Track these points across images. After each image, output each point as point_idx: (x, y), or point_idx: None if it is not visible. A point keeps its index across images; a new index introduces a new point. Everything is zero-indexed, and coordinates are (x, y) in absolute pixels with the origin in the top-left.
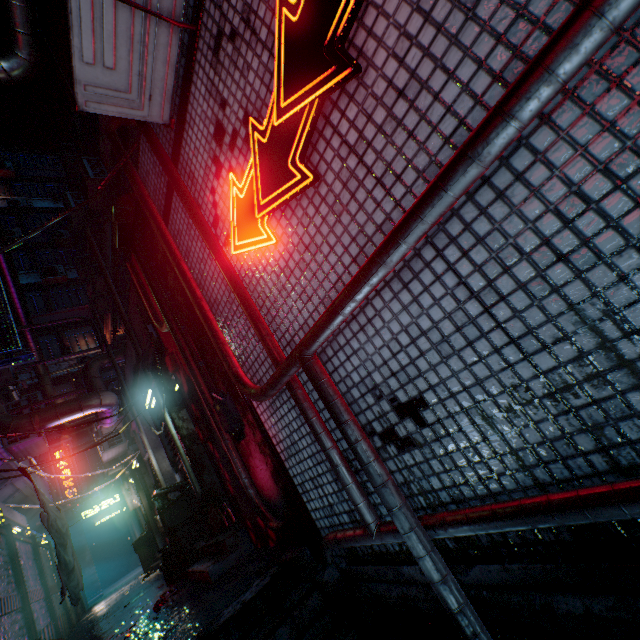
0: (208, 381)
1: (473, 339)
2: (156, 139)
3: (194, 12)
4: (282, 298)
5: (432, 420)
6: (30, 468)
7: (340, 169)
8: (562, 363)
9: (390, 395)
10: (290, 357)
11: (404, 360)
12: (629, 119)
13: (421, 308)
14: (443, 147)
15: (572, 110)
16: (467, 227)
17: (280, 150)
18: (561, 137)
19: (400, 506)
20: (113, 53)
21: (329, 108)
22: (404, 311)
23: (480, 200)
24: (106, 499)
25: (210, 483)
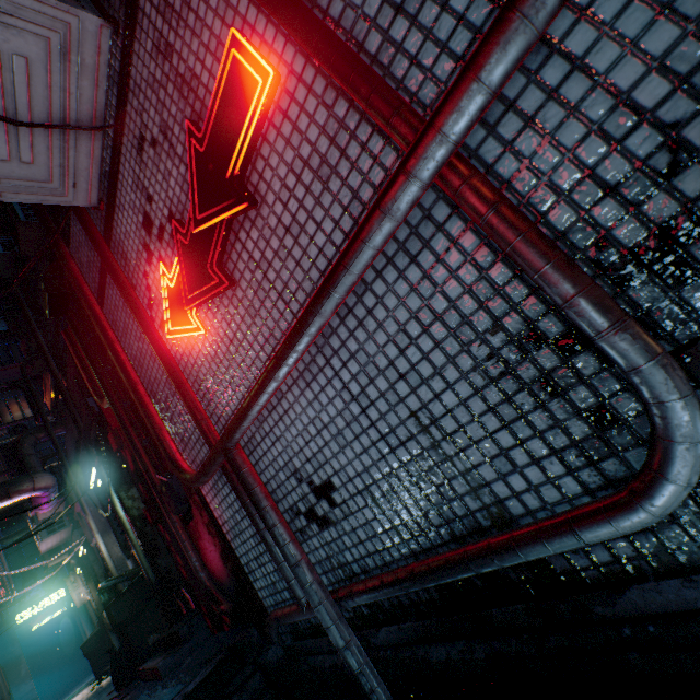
0: (153, 460)
1: (358, 434)
2: (86, 216)
3: (117, 111)
4: (215, 384)
5: (340, 501)
6: None
7: (251, 279)
8: (413, 456)
9: (308, 478)
10: (215, 448)
11: (315, 448)
12: (424, 286)
13: (321, 405)
14: (321, 279)
15: (393, 272)
16: (343, 344)
17: (200, 254)
18: (390, 289)
19: (311, 583)
20: (30, 149)
21: (237, 227)
22: (310, 406)
23: (349, 324)
24: (47, 596)
25: (166, 567)
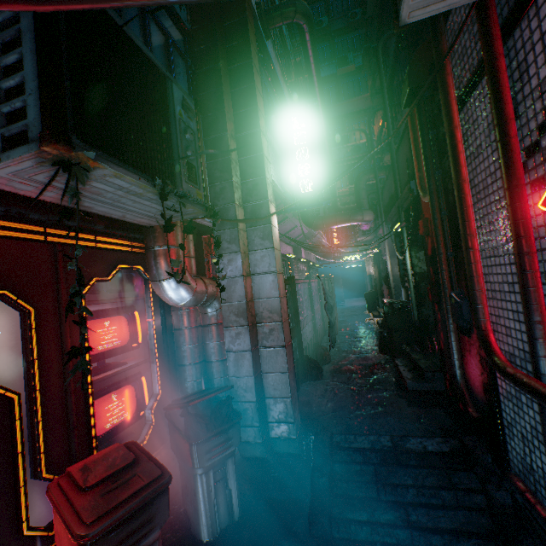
0: (451, 273)
1: None
2: None
3: None
4: None
5: None
6: (319, 235)
7: None
8: None
9: None
10: None
11: None
12: None
13: None
14: None
15: None
16: None
17: None
18: None
19: None
20: None
21: None
22: None
23: None
24: (354, 255)
25: (425, 315)
